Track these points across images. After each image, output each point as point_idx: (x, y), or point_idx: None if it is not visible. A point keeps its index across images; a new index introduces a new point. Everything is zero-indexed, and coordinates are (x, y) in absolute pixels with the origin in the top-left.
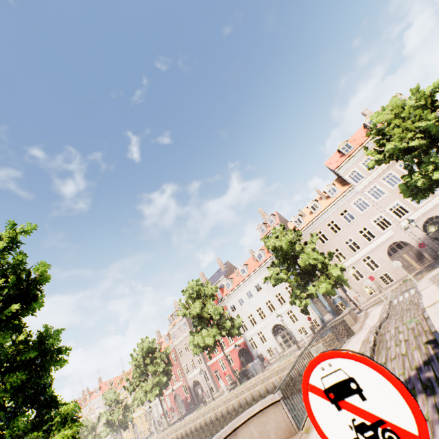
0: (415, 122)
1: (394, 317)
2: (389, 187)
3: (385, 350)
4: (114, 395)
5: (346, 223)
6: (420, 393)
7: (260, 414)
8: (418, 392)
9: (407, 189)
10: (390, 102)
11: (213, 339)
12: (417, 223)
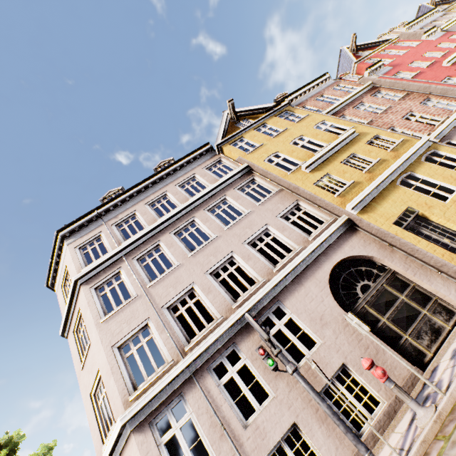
0: None
1: None
2: None
3: None
4: None
5: None
6: None
7: None
8: None
9: None
10: None
11: None
12: None
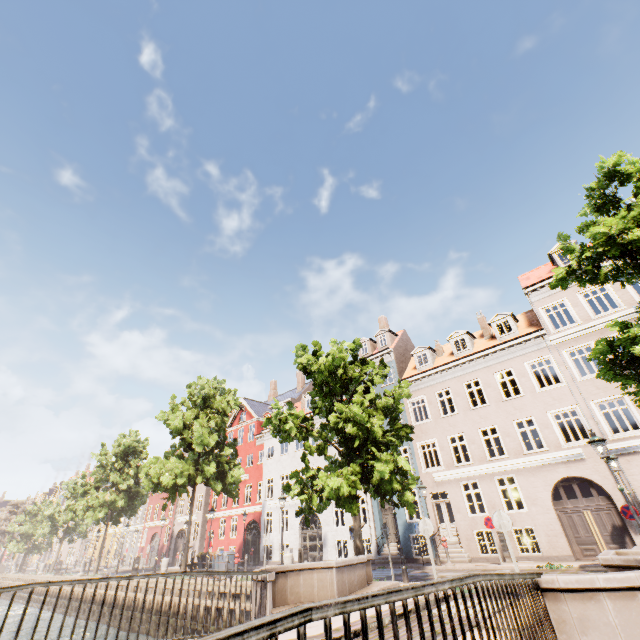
0: None
1: None
2: None
3: None
4: None
5: (501, 396)
6: None
7: None
8: None
9: (615, 358)
10: None
11: (172, 479)
12: None
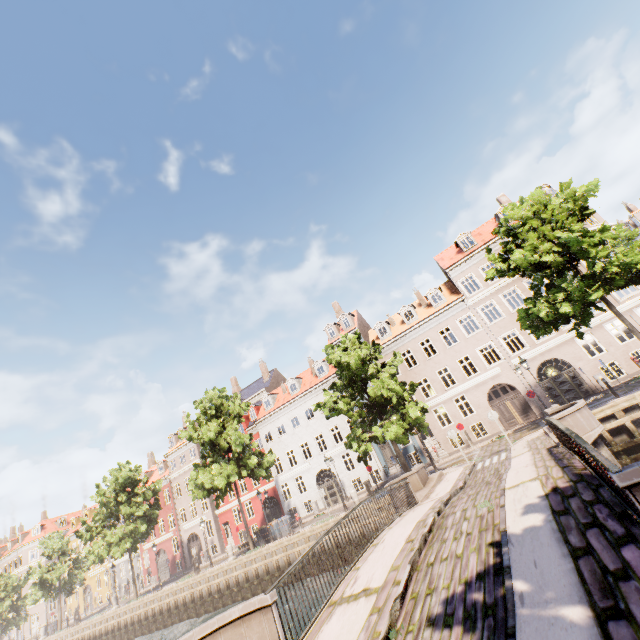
0: (556, 230)
1: (469, 490)
2: (508, 309)
3: (440, 542)
4: (60, 542)
5: (445, 346)
6: (457, 624)
7: (238, 622)
8: (456, 623)
9: (527, 318)
10: (532, 194)
11: (226, 480)
12: (532, 364)
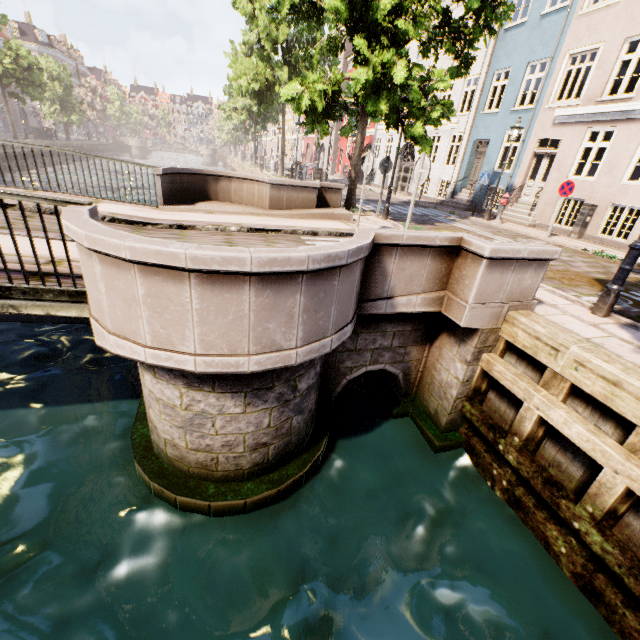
0: None
1: (32, 219)
2: None
3: None
4: None
5: None
6: None
7: None
8: None
9: None
10: None
11: (248, 84)
12: None
